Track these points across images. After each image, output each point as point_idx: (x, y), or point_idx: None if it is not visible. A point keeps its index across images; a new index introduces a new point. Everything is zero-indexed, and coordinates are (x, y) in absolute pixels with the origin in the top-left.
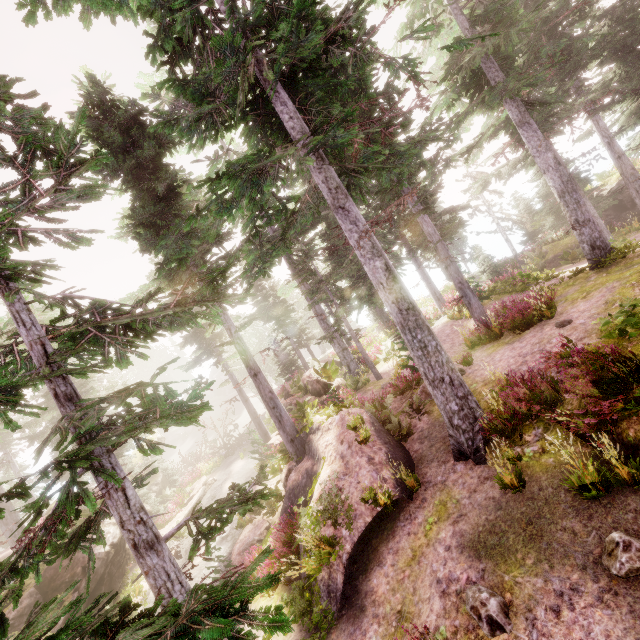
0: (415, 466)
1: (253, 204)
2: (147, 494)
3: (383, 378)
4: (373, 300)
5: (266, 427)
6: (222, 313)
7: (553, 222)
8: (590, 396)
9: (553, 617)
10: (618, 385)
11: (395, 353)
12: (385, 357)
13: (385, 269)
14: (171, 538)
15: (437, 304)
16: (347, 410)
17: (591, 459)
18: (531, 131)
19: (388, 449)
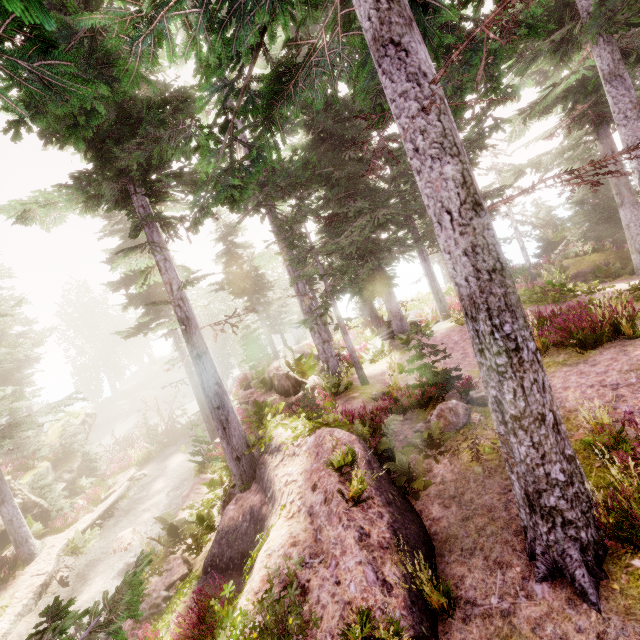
0: (437, 554)
1: (221, 40)
2: (49, 486)
3: (370, 384)
4: (369, 287)
5: None
6: (162, 258)
7: (582, 234)
8: None
9: None
10: None
11: (384, 355)
12: (372, 358)
13: (462, 183)
14: (63, 553)
15: (438, 306)
16: (328, 431)
17: None
18: (623, 88)
19: (393, 516)
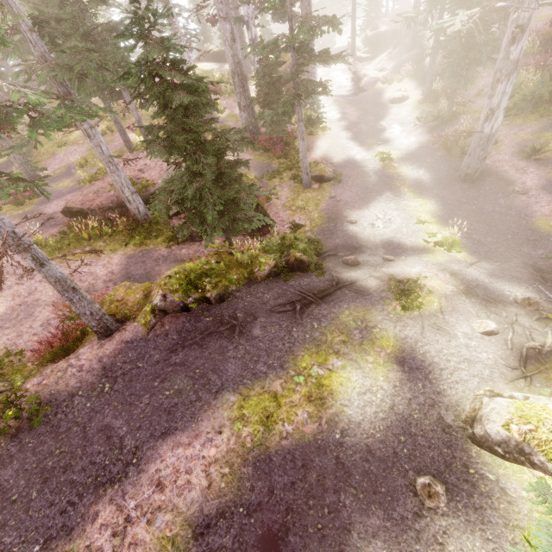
0: None
1: None
2: None
3: None
4: None
5: (356, 46)
6: None
7: None
8: (546, 30)
9: None
10: None
11: None
12: None
13: None
14: None
15: None
16: None
17: (531, 45)
18: None
19: None
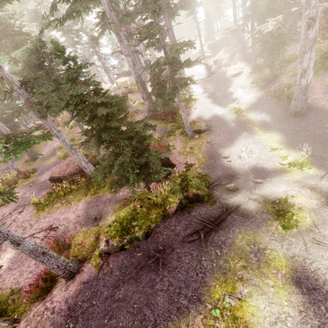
0: None
1: None
2: None
3: None
4: None
5: (204, 50)
6: None
7: None
8: (321, 16)
9: (297, 44)
10: (326, 15)
11: None
12: None
13: None
14: None
15: None
16: None
17: None
18: None
19: None
